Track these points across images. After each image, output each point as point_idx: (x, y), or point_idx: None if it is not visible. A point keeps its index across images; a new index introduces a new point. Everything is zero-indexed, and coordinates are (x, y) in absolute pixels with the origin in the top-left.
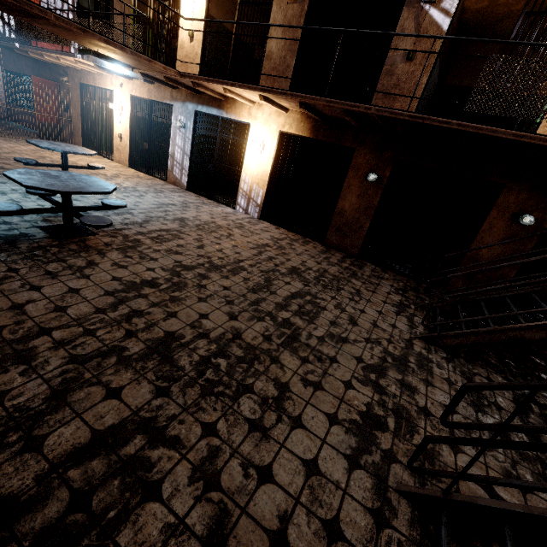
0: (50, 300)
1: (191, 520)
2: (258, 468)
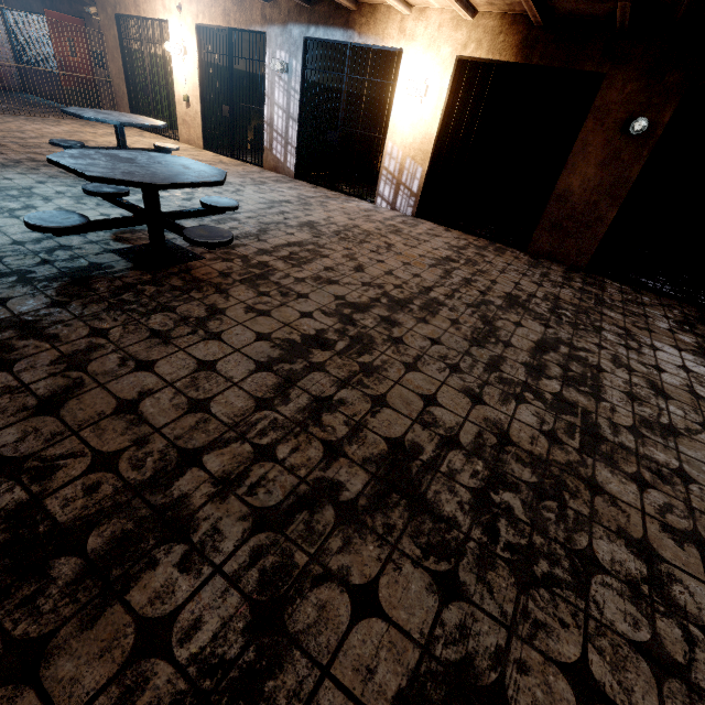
0: (176, 388)
1: None
2: None
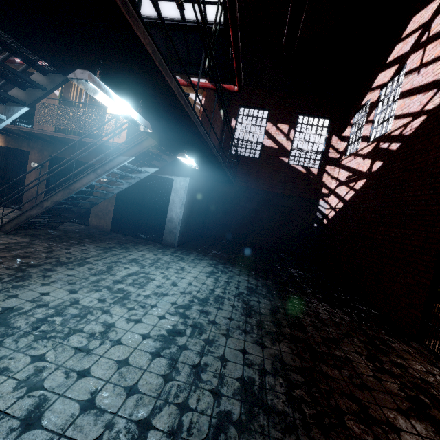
0: None
1: None
2: None
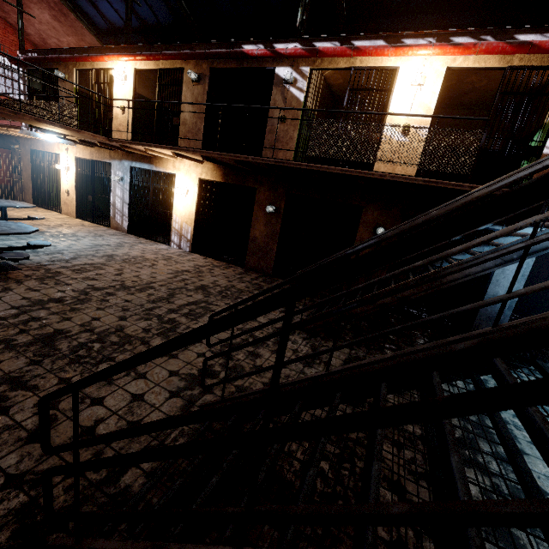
0: None
1: (26, 423)
2: (93, 399)
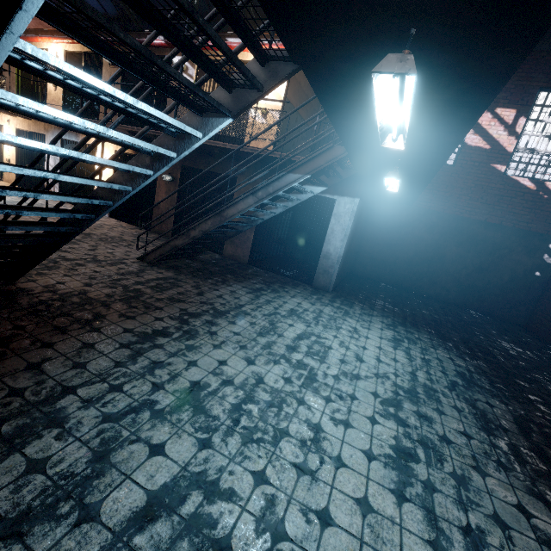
0: None
1: None
2: None
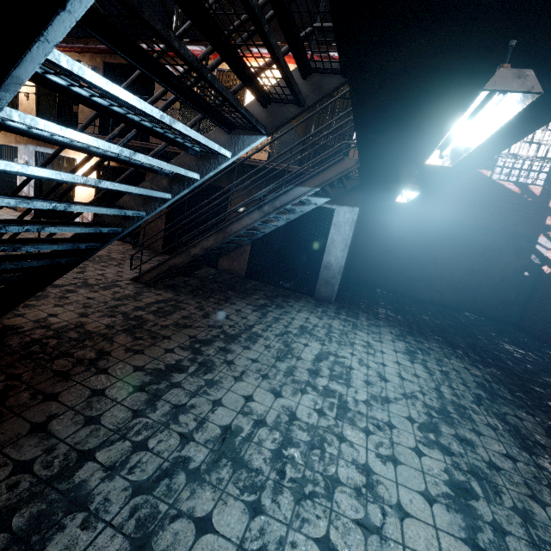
0: None
1: None
2: None
